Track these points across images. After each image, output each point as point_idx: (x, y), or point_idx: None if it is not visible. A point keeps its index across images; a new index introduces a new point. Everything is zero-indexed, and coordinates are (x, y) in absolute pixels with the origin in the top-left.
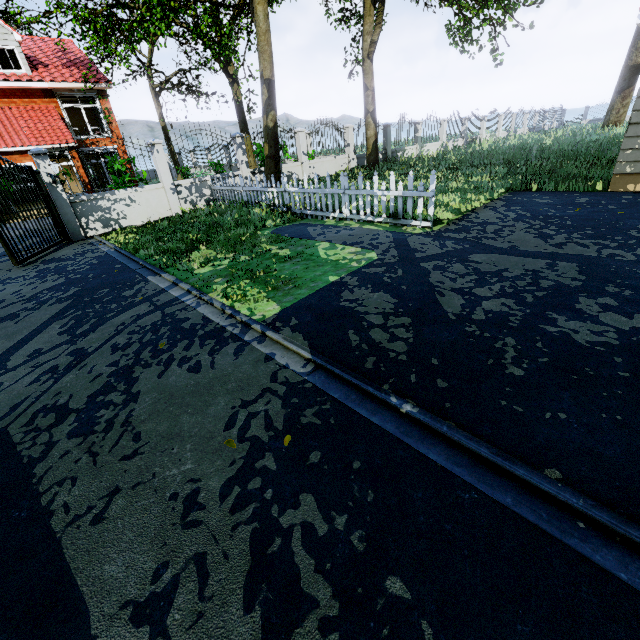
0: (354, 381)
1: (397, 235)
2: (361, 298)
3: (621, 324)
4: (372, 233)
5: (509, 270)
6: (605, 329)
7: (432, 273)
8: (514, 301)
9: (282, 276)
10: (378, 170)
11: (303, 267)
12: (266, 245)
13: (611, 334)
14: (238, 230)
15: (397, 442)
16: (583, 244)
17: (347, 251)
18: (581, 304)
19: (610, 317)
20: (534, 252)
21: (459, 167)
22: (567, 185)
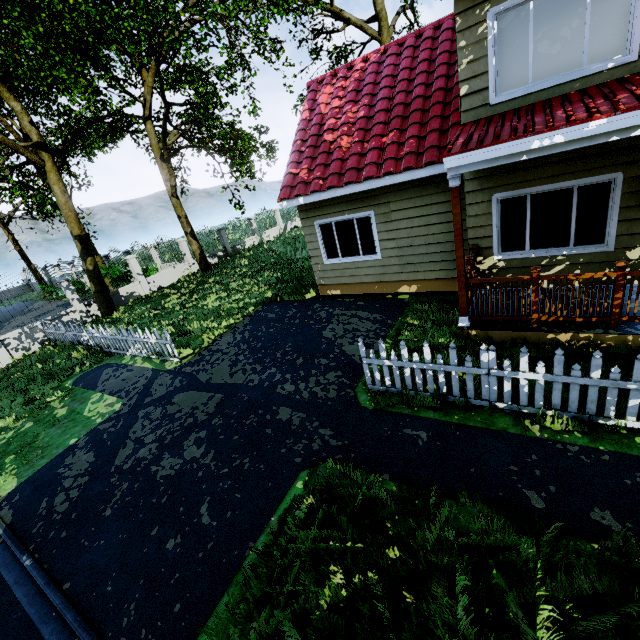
0: (13, 549)
1: (154, 375)
2: (75, 461)
3: (190, 455)
4: (140, 374)
5: (182, 410)
6: (179, 462)
7: (137, 422)
8: (158, 445)
9: (40, 445)
10: (209, 274)
11: (62, 431)
12: (56, 403)
13: (178, 466)
14: (41, 388)
15: (7, 590)
16: (246, 370)
17: (106, 403)
18: (188, 440)
19: (190, 450)
20: (214, 384)
21: (265, 266)
22: (297, 294)
